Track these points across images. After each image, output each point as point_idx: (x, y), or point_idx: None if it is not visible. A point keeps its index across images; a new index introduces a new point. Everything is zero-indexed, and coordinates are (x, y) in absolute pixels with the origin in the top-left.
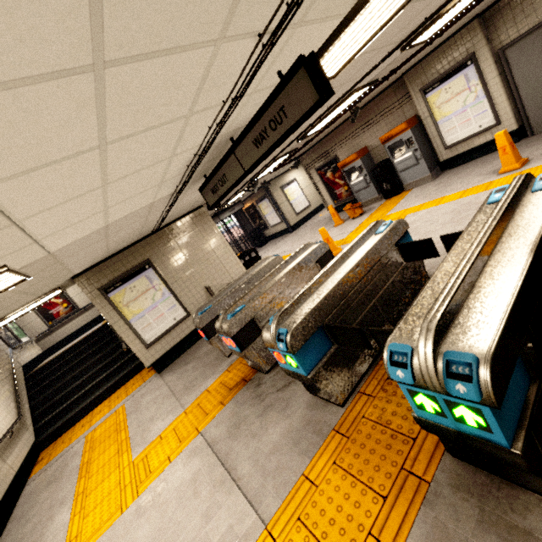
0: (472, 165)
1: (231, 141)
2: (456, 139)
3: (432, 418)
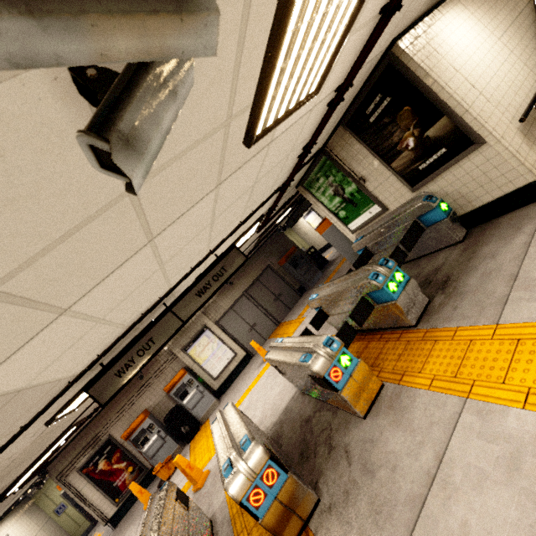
0: (238, 380)
1: (165, 305)
2: (218, 371)
3: (398, 293)
